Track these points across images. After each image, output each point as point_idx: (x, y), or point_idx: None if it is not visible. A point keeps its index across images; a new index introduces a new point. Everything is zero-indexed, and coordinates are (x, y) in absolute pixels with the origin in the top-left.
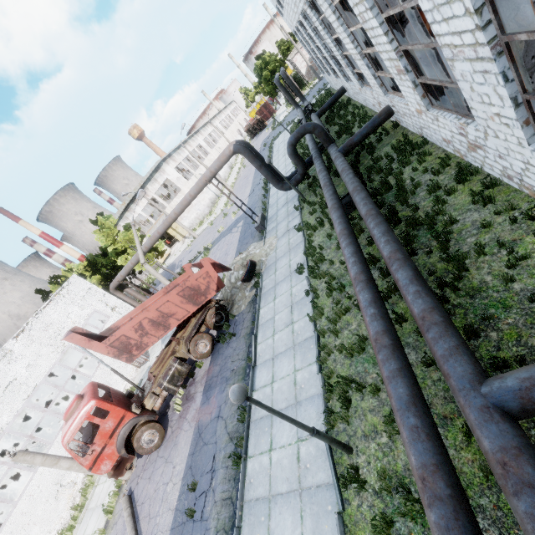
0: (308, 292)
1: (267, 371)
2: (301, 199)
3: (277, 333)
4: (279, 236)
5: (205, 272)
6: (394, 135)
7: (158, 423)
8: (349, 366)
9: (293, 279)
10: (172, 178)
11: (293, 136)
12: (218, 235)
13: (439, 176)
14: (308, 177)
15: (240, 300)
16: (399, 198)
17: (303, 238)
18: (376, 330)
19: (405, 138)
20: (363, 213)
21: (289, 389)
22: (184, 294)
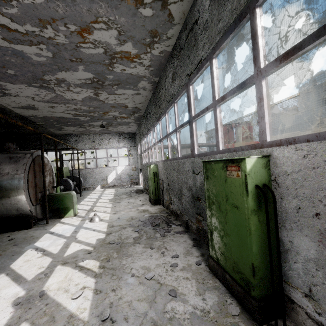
0: None
1: None
2: None
3: None
4: None
5: None
6: None
7: None
8: None
9: None
10: None
11: None
12: None
13: None
14: None
15: None
16: None
17: None
18: None
19: None
20: None
21: None
22: None
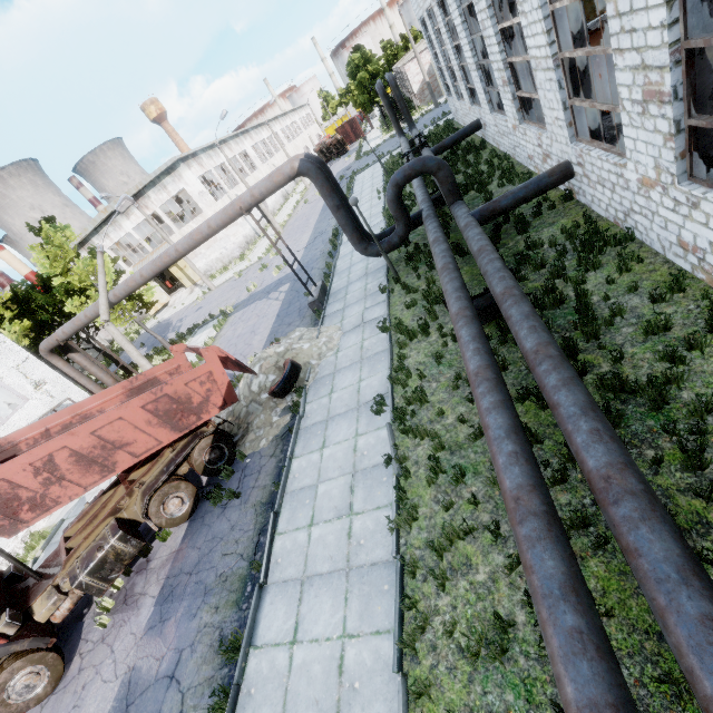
0: (390, 460)
1: (286, 608)
2: (392, 276)
3: (317, 525)
4: (346, 329)
5: (206, 371)
6: (563, 212)
7: (53, 651)
8: (466, 680)
9: (363, 419)
10: (192, 190)
11: (403, 172)
12: (247, 296)
13: (661, 306)
14: (406, 243)
15: (260, 427)
16: (586, 328)
17: (390, 347)
18: (591, 695)
19: (593, 222)
20: (528, 346)
21: (326, 680)
22: (156, 408)
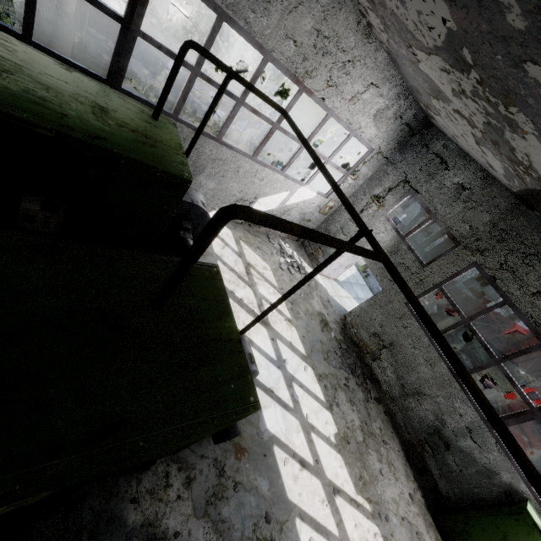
0: None
1: None
2: None
3: None
4: None
5: None
6: None
7: None
8: None
9: None
10: None
11: None
12: None
13: None
14: None
15: None
16: None
17: None
18: None
19: None
20: None
21: None
22: None
